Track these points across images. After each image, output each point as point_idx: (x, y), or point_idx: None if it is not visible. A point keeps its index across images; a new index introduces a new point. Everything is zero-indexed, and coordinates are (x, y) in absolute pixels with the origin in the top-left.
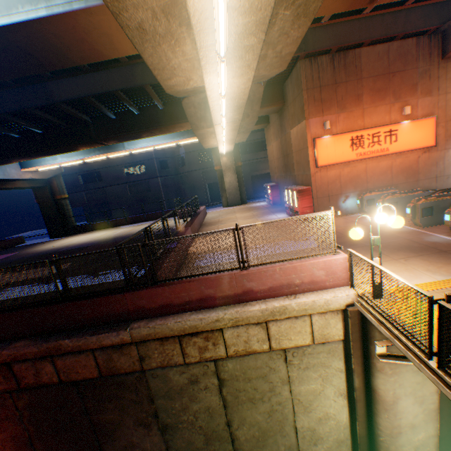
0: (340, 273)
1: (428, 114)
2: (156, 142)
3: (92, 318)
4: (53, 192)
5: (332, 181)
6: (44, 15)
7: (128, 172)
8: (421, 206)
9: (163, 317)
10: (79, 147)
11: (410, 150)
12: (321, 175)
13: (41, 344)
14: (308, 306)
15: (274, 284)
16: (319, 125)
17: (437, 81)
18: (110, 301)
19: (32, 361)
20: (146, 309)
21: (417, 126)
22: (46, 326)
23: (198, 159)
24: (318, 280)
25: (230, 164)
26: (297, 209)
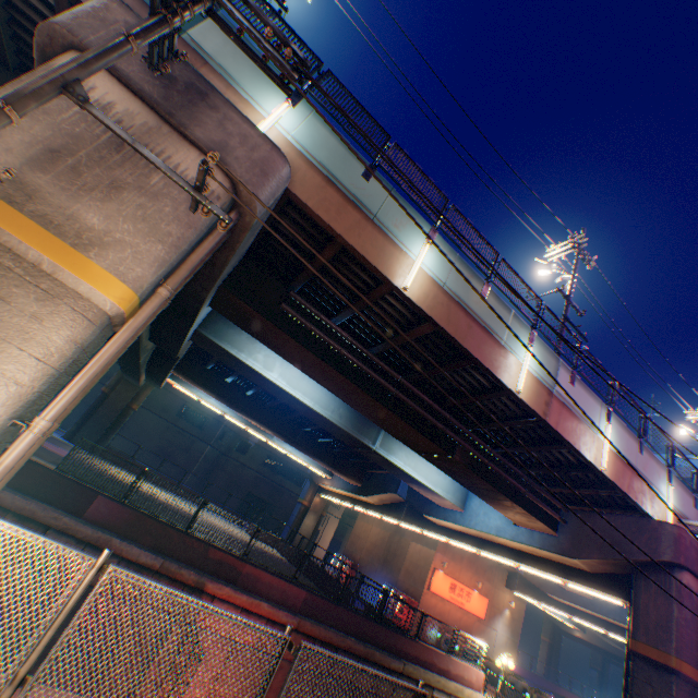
0: (480, 681)
1: (486, 593)
2: (299, 454)
3: (385, 642)
4: (138, 396)
5: (431, 605)
6: (443, 495)
7: (183, 411)
8: (486, 662)
9: (414, 663)
10: (272, 431)
11: (473, 612)
12: (428, 596)
13: (366, 645)
14: (470, 693)
15: (458, 671)
16: (440, 558)
17: (494, 575)
18: (398, 636)
19: (348, 655)
20: (408, 652)
21: (480, 597)
22: (363, 633)
23: (264, 459)
24: (472, 680)
25: (319, 507)
26: (400, 613)
